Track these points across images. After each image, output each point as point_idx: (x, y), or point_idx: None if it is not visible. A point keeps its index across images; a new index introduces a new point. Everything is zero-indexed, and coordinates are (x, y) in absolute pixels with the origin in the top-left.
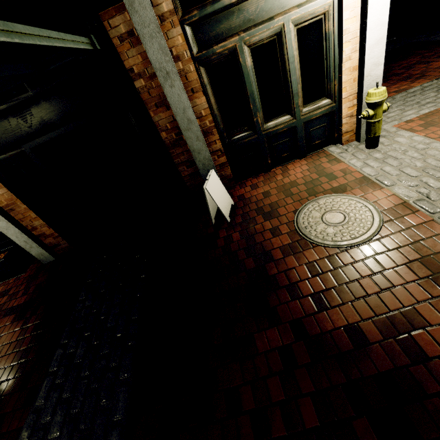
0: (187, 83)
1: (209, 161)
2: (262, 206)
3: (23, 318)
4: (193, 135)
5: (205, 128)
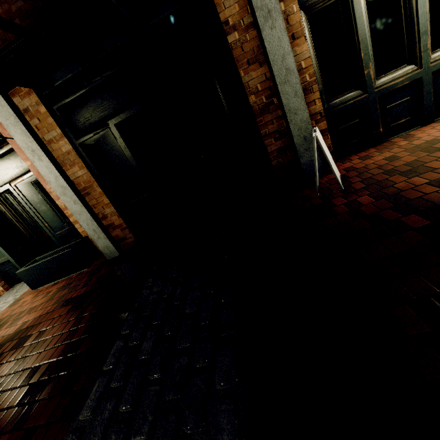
0: (287, 28)
1: (306, 125)
2: (392, 169)
3: (80, 309)
4: (291, 89)
5: (304, 85)
